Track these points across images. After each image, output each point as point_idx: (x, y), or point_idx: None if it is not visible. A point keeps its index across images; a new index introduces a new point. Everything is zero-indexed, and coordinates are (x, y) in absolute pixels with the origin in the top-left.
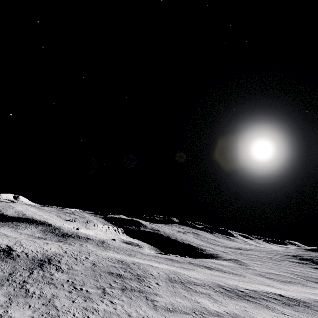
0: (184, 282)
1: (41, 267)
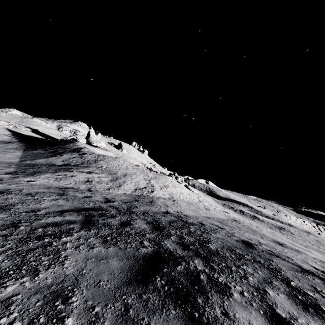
0: None
1: (281, 229)
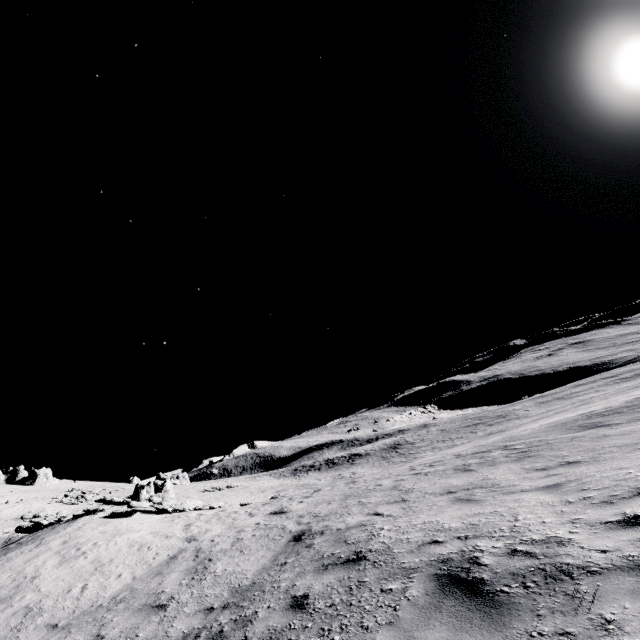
0: (561, 397)
1: (397, 448)
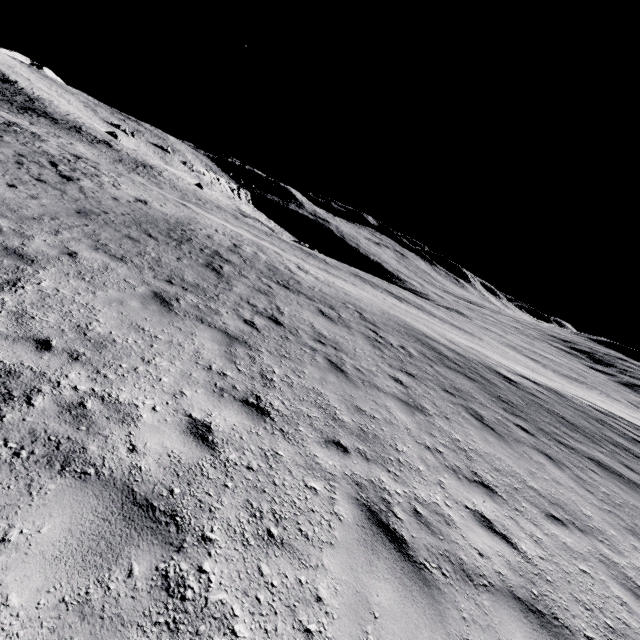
0: (233, 261)
1: None
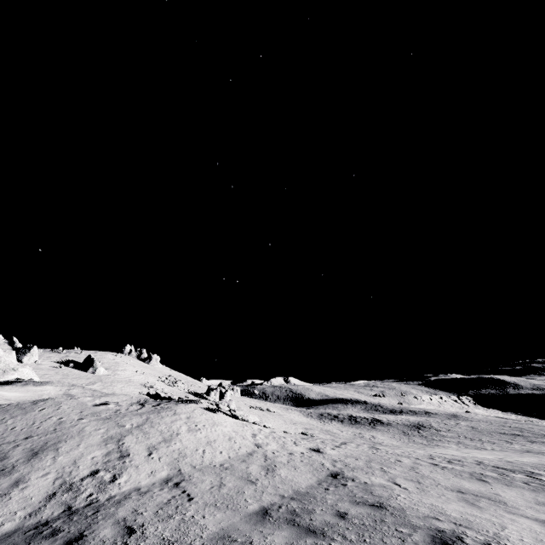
0: None
1: (420, 429)
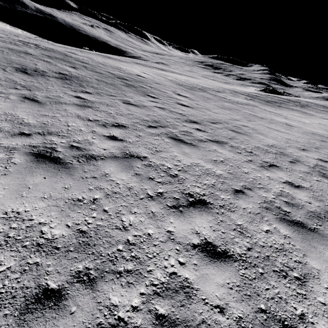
0: (201, 88)
1: None
